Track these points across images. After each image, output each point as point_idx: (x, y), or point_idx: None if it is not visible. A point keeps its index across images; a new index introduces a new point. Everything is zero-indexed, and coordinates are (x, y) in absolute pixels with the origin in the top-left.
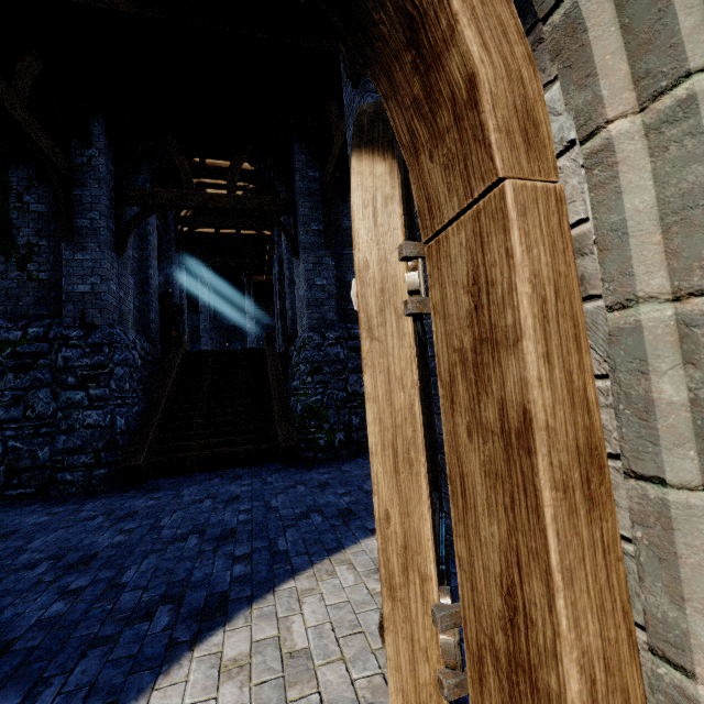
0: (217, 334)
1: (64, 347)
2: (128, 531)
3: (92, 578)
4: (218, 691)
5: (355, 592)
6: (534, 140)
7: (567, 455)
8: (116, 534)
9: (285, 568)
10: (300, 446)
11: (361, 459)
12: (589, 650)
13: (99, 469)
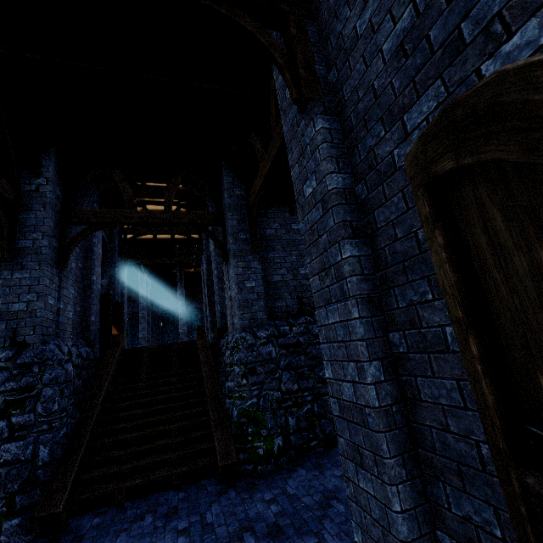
0: (153, 318)
1: None
2: None
3: None
4: None
5: None
6: None
7: None
8: None
9: None
10: (238, 457)
11: (303, 469)
12: None
13: (11, 519)
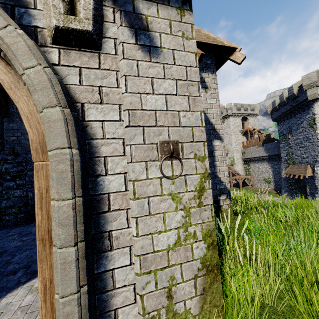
0: None
1: (5, 163)
2: (23, 241)
3: (1, 259)
4: (25, 297)
5: None
6: (45, 150)
7: (44, 232)
8: (18, 242)
9: None
10: None
11: None
12: (45, 278)
13: (20, 214)
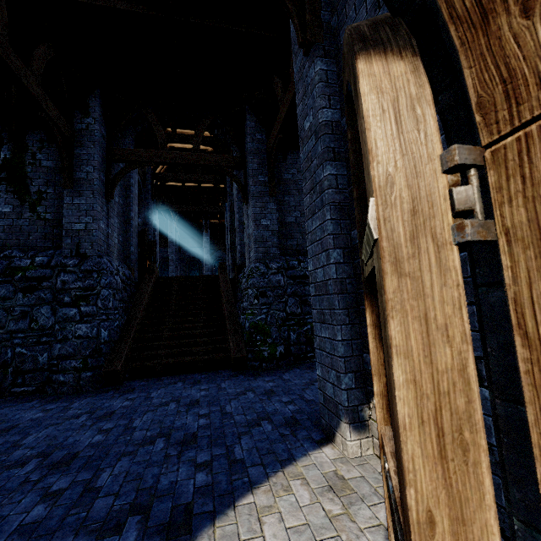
0: (181, 264)
1: (62, 272)
2: (105, 431)
3: (72, 479)
4: None
5: (313, 513)
6: None
7: None
8: (95, 433)
9: (243, 479)
10: (248, 356)
11: (298, 369)
12: None
13: (86, 372)
